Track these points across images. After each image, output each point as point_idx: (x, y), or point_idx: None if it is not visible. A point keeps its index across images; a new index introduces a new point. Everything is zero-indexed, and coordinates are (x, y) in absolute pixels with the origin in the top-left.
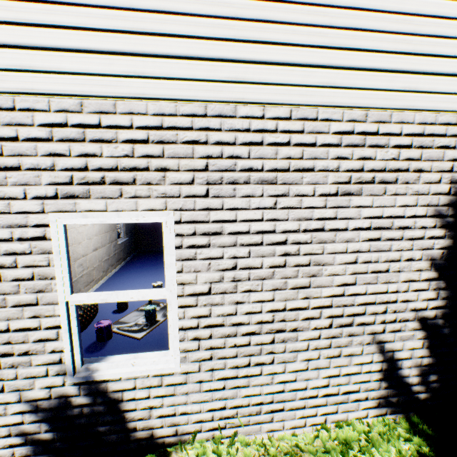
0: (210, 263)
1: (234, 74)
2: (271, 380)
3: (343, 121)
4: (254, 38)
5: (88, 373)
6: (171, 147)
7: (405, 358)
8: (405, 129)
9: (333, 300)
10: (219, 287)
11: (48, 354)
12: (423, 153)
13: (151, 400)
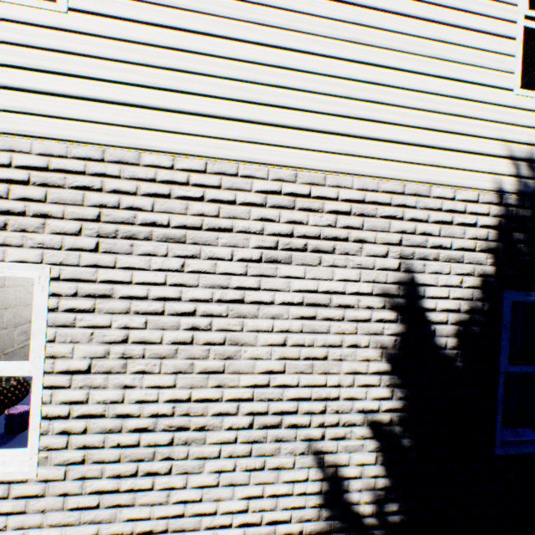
0: (93, 333)
1: (141, 120)
2: (167, 498)
3: (269, 180)
4: (167, 86)
5: None
6: (57, 191)
7: (354, 476)
8: (343, 194)
9: (256, 392)
10: (103, 364)
11: None
12: (365, 222)
13: None
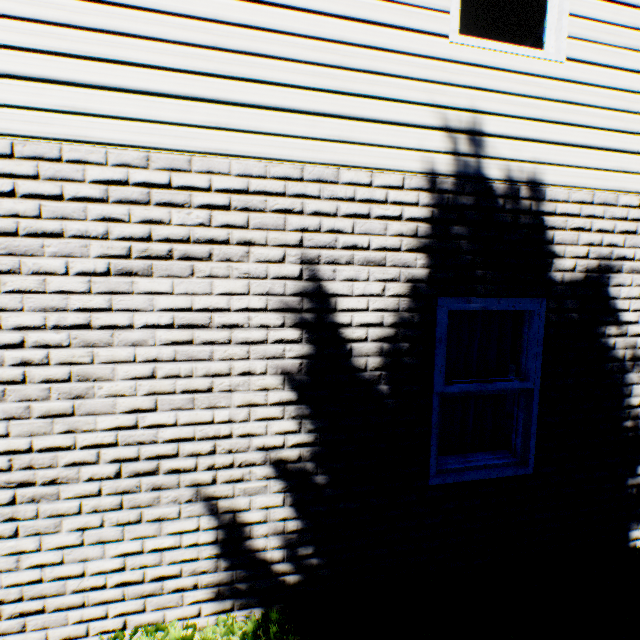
0: None
1: None
2: (17, 563)
3: (110, 165)
4: None
5: None
6: None
7: (258, 521)
8: (219, 182)
9: (121, 435)
10: None
11: None
12: (251, 219)
13: None
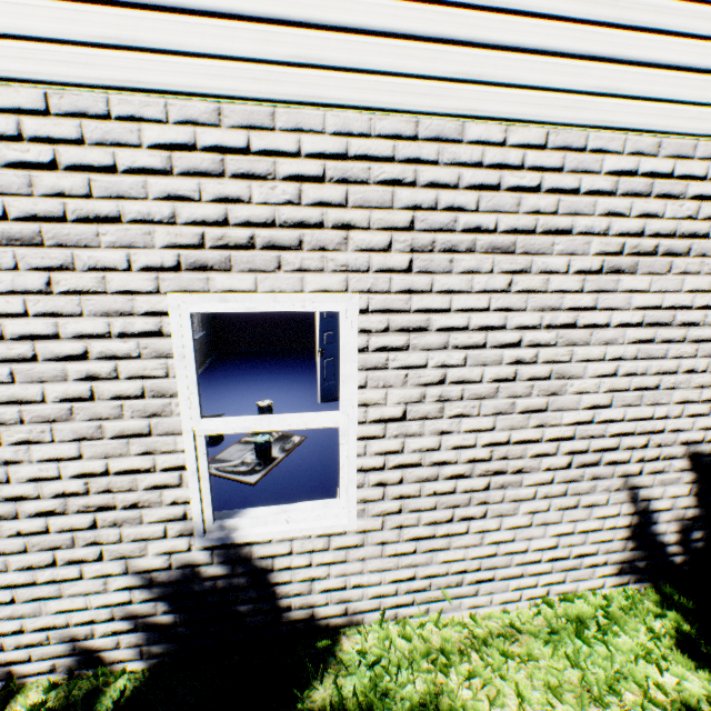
0: (407, 375)
1: (465, 67)
2: (480, 540)
3: (624, 154)
4: (502, 5)
5: (225, 533)
6: (359, 190)
7: (664, 509)
8: None
9: (577, 430)
10: (418, 410)
11: (166, 507)
12: None
13: (313, 570)
